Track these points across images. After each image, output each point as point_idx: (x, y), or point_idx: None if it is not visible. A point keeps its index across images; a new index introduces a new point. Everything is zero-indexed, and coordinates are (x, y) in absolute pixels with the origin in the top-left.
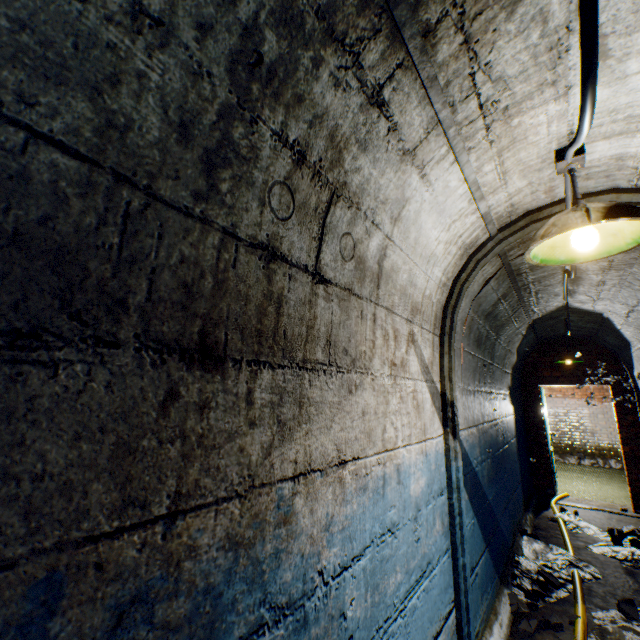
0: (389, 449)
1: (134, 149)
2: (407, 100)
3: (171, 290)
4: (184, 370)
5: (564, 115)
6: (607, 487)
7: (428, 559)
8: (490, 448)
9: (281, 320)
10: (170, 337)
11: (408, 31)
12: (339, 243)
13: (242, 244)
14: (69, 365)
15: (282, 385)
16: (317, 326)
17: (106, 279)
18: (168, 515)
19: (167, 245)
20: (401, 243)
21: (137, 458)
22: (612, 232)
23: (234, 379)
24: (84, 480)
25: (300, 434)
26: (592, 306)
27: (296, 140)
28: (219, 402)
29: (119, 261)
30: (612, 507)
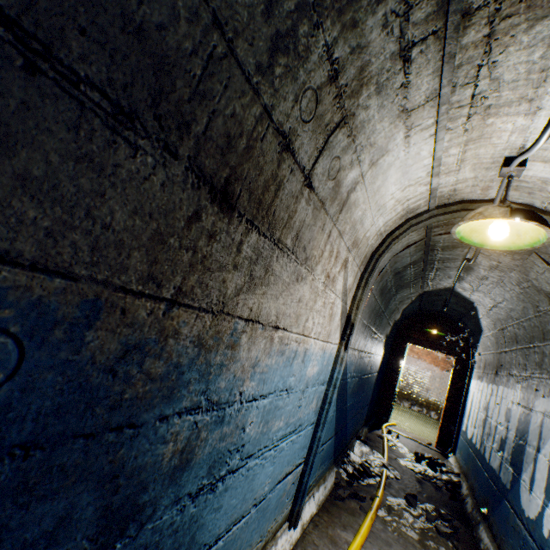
0: (305, 335)
1: (233, 2)
2: (426, 66)
3: (219, 135)
4: (209, 202)
5: (525, 130)
6: (422, 428)
7: (301, 423)
8: (361, 371)
9: (275, 201)
10: (208, 171)
11: (454, 5)
12: (330, 162)
13: (272, 126)
14: (144, 154)
15: (261, 250)
16: (294, 219)
17: (184, 101)
18: (170, 301)
19: (227, 97)
20: (368, 185)
21: (164, 249)
22: (518, 233)
23: (235, 227)
24: (131, 245)
25: (260, 292)
26: (469, 294)
27: (337, 59)
28: (221, 239)
29: (195, 91)
30: (422, 440)
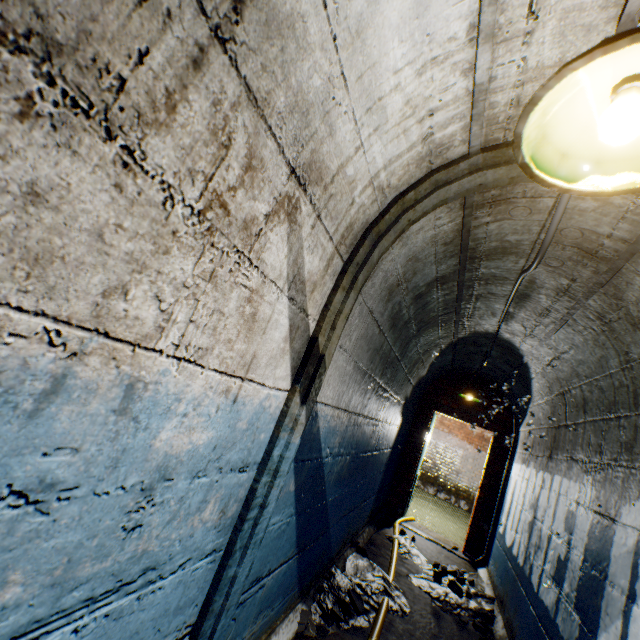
0: (118, 337)
1: None
2: None
3: None
4: None
5: None
6: (449, 523)
7: (153, 563)
8: (356, 445)
9: None
10: None
11: None
12: None
13: None
14: None
15: None
16: None
17: None
18: None
19: None
20: None
21: None
22: None
23: None
24: None
25: None
26: (519, 344)
27: None
28: None
29: None
30: (446, 543)
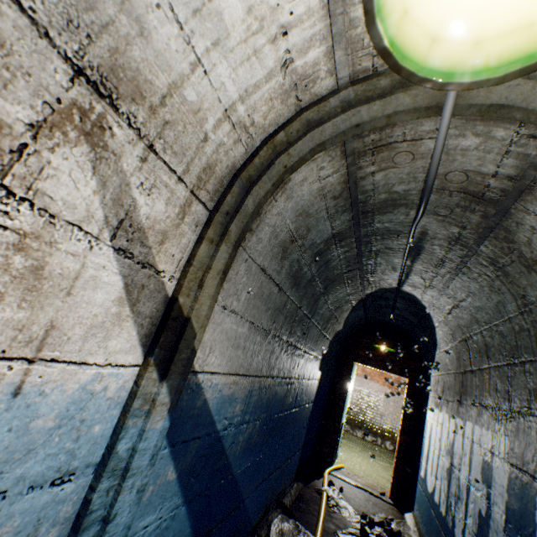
0: None
1: None
2: None
3: None
4: None
5: None
6: (377, 464)
7: None
8: (268, 408)
9: None
10: None
11: None
12: None
13: None
14: None
15: None
16: None
17: None
18: None
19: None
20: None
21: None
22: None
23: None
24: None
25: None
26: (421, 295)
27: None
28: None
29: None
30: (374, 488)
